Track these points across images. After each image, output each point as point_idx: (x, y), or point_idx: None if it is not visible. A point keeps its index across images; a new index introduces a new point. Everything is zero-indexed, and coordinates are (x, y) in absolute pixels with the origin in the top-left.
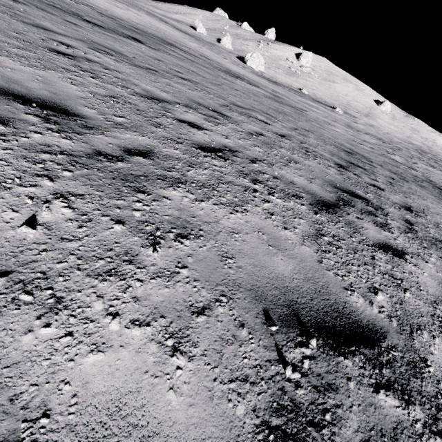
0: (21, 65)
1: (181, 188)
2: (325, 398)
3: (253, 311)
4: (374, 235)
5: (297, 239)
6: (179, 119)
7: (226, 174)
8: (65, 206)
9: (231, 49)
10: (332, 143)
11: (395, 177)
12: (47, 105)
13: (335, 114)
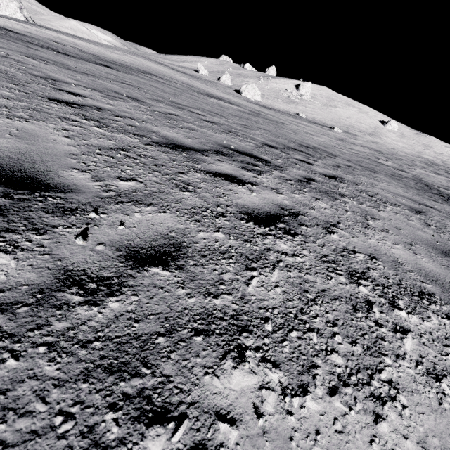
0: None
1: None
2: None
3: None
4: (221, 169)
5: (70, 143)
6: (60, 89)
7: (52, 110)
8: None
9: (230, 85)
10: (290, 139)
11: (356, 167)
12: None
13: (331, 132)
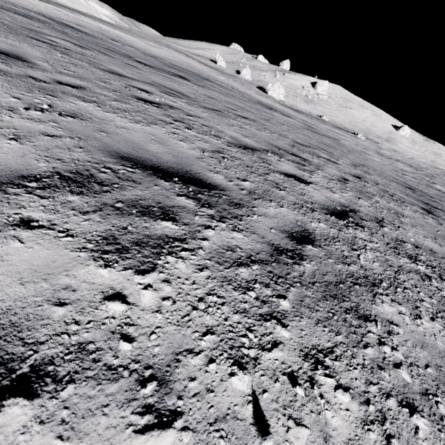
0: (129, 122)
1: (384, 296)
2: None
3: None
4: None
5: None
6: (283, 173)
7: (385, 253)
8: (336, 386)
9: (250, 80)
10: (389, 178)
11: None
12: (184, 176)
13: (360, 140)
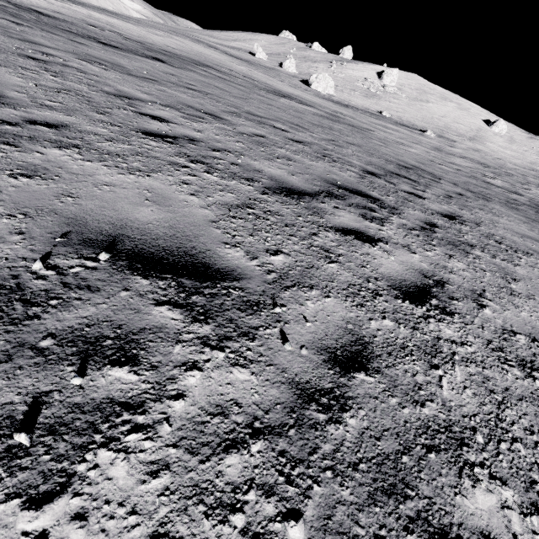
0: None
1: (70, 150)
2: (68, 292)
3: (50, 229)
4: (344, 222)
5: (200, 203)
6: (141, 113)
7: (156, 152)
8: None
9: (295, 73)
10: (385, 157)
11: (467, 194)
12: None
13: (423, 137)
